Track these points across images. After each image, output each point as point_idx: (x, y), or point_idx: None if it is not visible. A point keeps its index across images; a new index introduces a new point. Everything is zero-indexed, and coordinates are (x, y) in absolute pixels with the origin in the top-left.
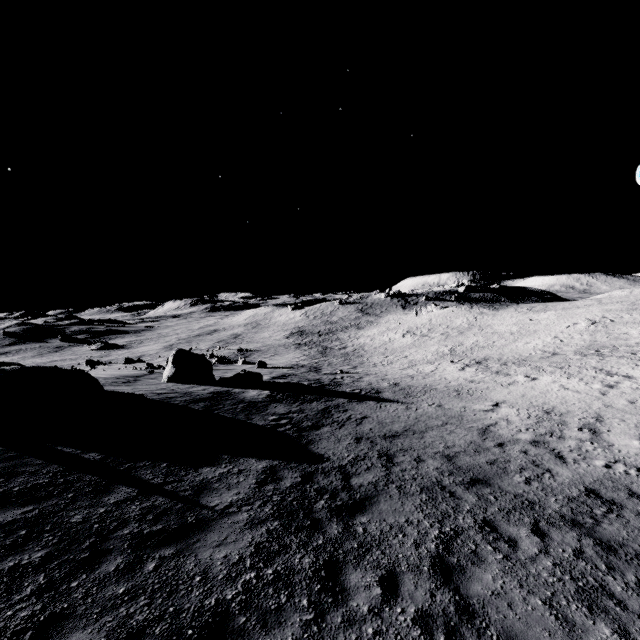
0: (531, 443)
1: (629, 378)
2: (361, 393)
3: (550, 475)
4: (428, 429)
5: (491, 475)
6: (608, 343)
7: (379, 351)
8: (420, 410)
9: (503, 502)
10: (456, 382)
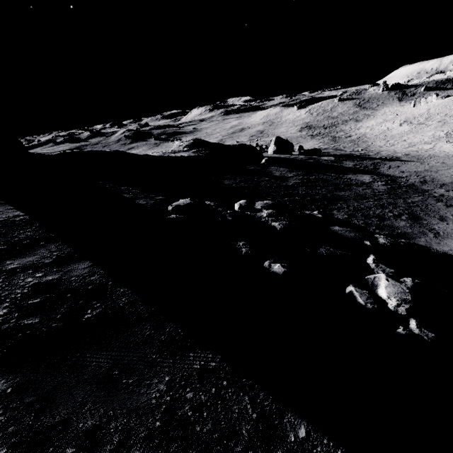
0: None
1: None
2: (387, 158)
3: None
4: (439, 170)
5: None
6: None
7: (380, 138)
8: (430, 164)
9: None
10: None
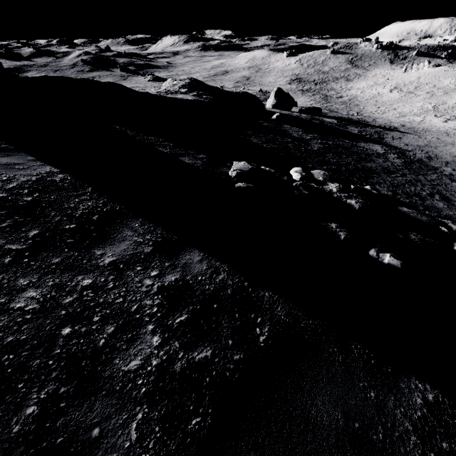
0: None
1: None
2: (386, 127)
3: None
4: (437, 147)
5: None
6: None
7: (371, 103)
8: (427, 139)
9: None
10: (444, 129)
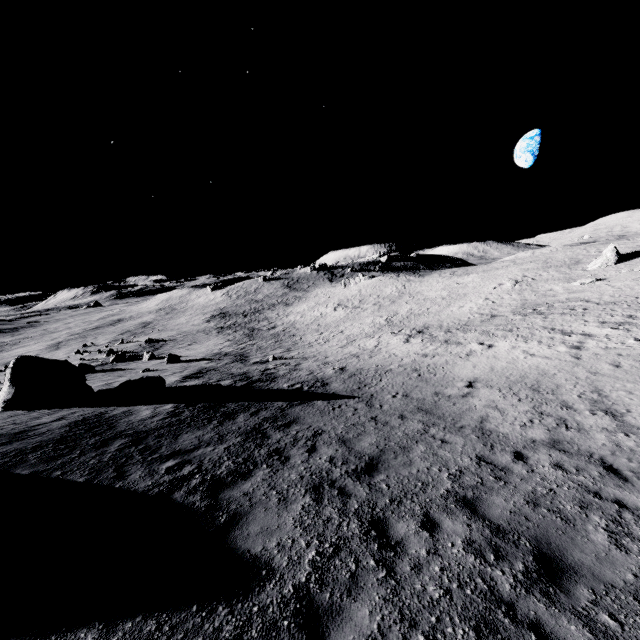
0: (554, 446)
1: (589, 336)
2: (303, 389)
3: (632, 515)
4: (410, 442)
5: (556, 538)
6: (540, 301)
7: (312, 328)
8: (386, 407)
9: (637, 631)
10: (409, 358)
